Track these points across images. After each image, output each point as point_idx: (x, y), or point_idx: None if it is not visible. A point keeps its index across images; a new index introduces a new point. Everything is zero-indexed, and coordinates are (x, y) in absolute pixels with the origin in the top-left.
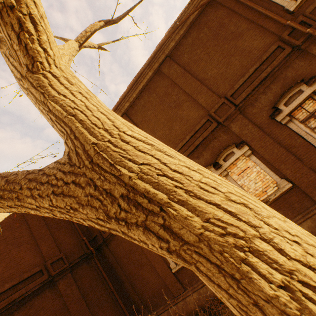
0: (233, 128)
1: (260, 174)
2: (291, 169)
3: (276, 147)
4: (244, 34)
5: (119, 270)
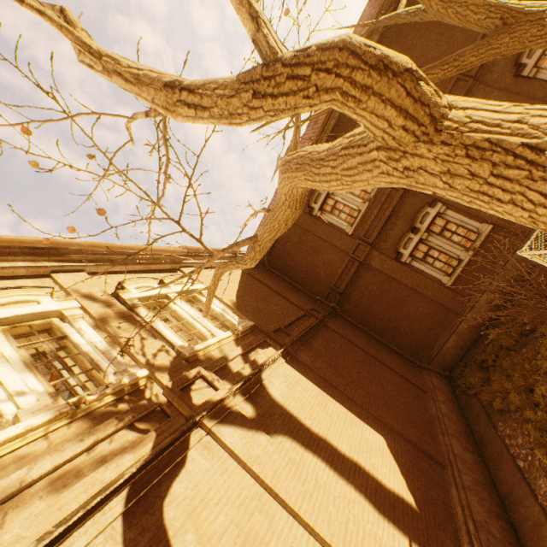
0: None
1: None
2: None
3: (530, 103)
4: None
5: (374, 321)
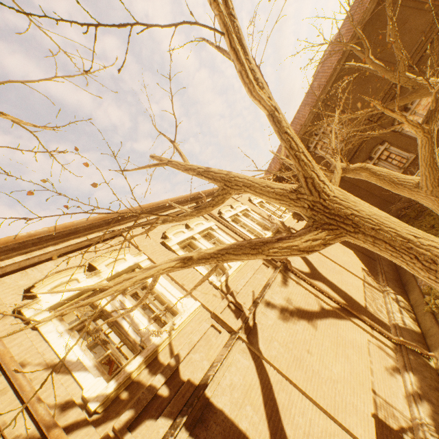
0: None
1: None
2: None
3: None
4: (409, 19)
5: None
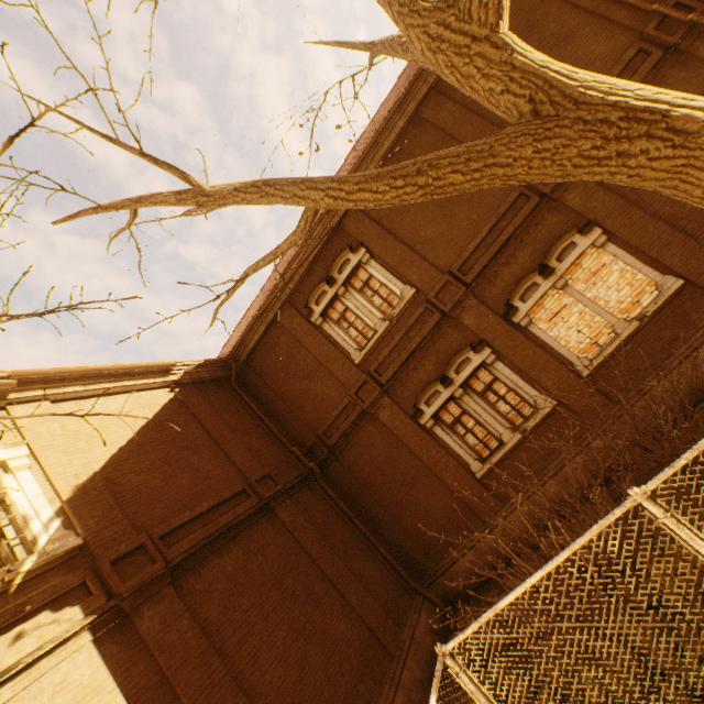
0: (570, 201)
1: (626, 273)
2: (680, 256)
3: (650, 222)
4: (574, 36)
5: (368, 500)
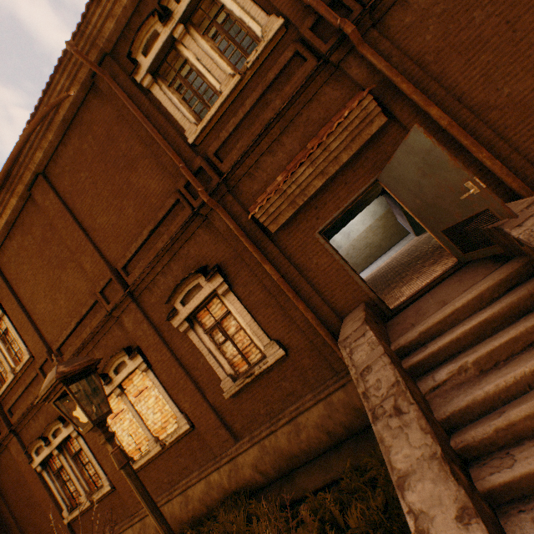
0: (127, 322)
1: (161, 400)
2: (191, 403)
3: (174, 365)
4: (139, 163)
5: (6, 509)
